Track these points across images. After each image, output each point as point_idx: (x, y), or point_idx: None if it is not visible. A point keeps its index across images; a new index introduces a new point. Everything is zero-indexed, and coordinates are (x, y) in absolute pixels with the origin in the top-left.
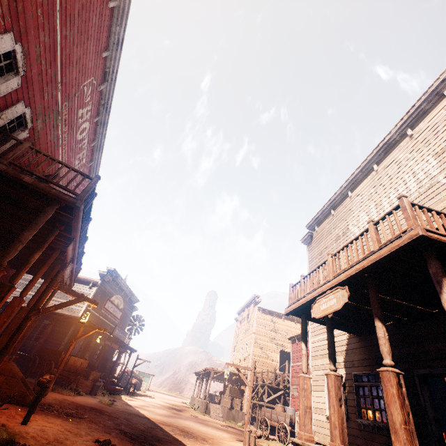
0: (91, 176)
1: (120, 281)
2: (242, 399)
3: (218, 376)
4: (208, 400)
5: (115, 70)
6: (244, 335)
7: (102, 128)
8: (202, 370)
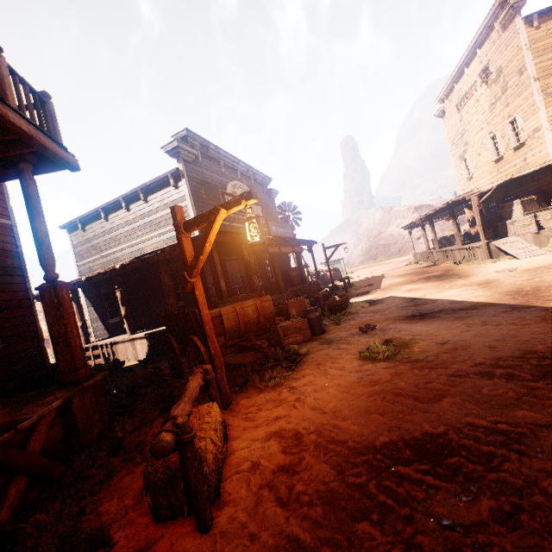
0: None
1: (217, 155)
2: (551, 209)
3: (443, 213)
4: (441, 246)
5: None
6: (492, 114)
7: None
8: (433, 212)
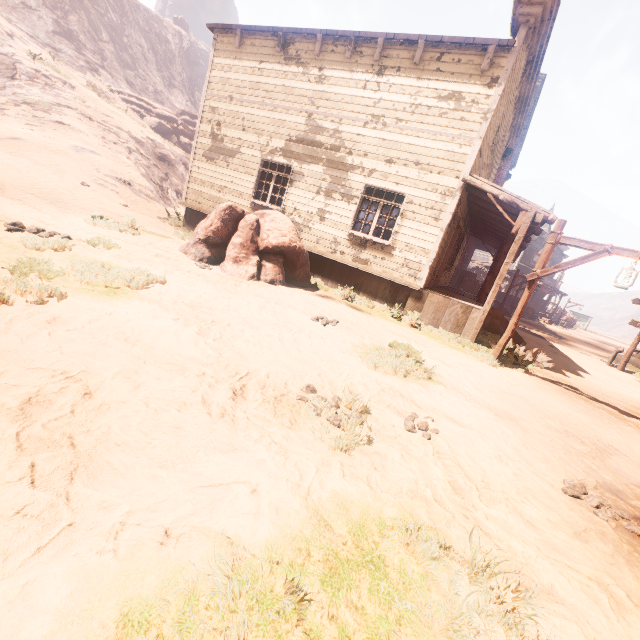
0: (512, 162)
1: (545, 237)
2: None
3: None
4: None
5: (532, 111)
6: None
7: (522, 137)
8: None
